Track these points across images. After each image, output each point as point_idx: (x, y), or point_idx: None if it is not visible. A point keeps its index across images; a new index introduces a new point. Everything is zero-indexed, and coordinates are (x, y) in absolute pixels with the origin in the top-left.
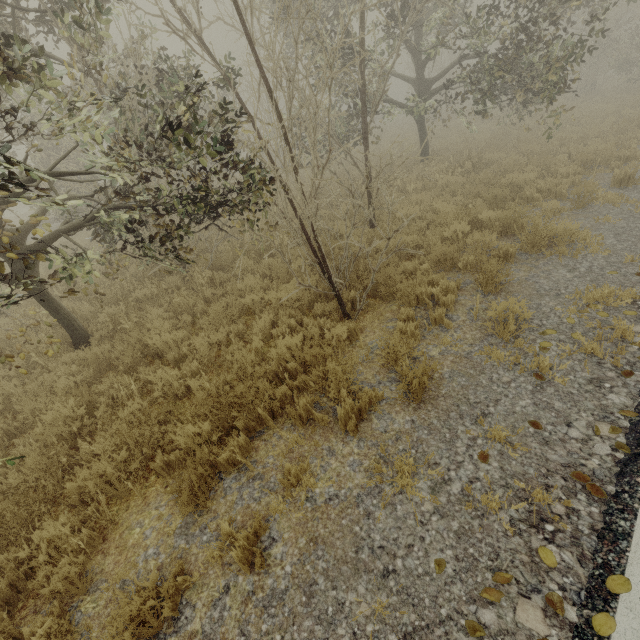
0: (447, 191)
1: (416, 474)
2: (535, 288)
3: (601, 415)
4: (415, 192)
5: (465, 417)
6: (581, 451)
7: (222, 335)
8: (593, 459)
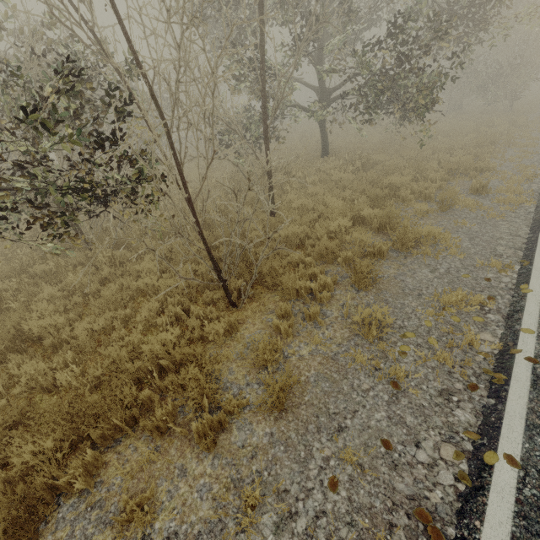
0: (339, 185)
1: (264, 505)
2: (401, 287)
3: (447, 435)
4: (313, 184)
5: (322, 431)
6: (426, 479)
7: (107, 321)
8: (437, 490)
